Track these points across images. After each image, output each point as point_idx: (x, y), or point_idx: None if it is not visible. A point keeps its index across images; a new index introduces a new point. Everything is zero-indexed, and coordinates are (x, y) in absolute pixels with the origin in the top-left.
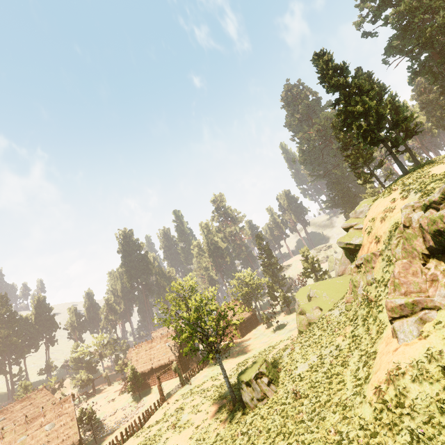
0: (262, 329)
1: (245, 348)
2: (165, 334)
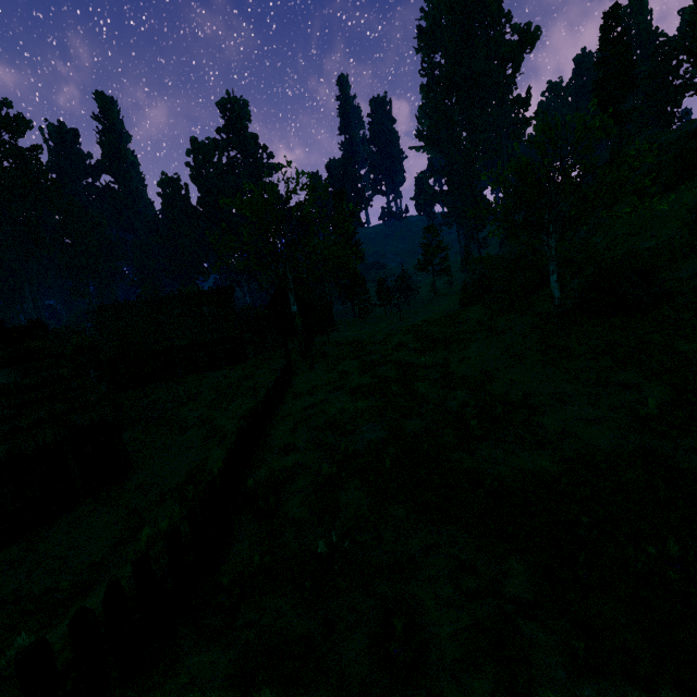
0: (354, 327)
1: (357, 337)
2: (195, 293)
